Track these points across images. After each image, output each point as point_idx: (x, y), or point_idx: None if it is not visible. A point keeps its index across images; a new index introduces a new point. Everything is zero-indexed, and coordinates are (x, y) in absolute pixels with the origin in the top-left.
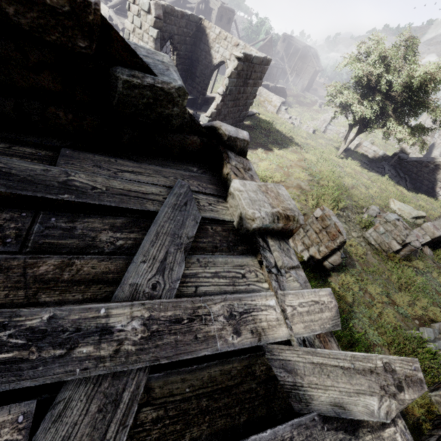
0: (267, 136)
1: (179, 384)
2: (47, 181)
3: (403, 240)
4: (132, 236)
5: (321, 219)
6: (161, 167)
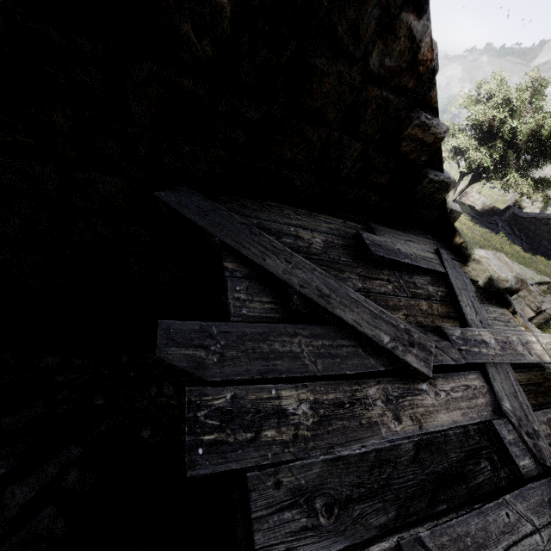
0: None
1: (519, 377)
2: (393, 250)
3: (538, 307)
4: (441, 289)
5: None
6: (416, 236)
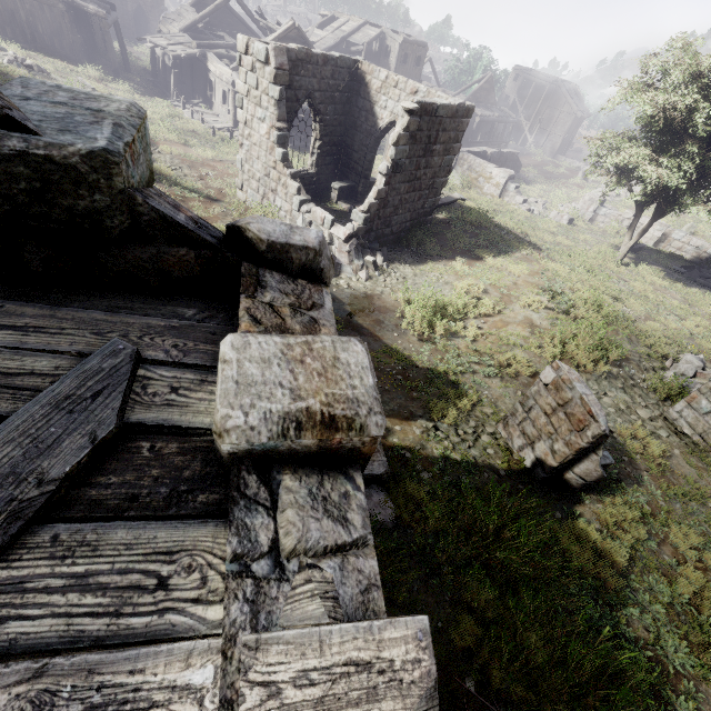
0: (476, 235)
1: None
2: None
3: None
4: None
5: (554, 387)
6: (105, 313)
